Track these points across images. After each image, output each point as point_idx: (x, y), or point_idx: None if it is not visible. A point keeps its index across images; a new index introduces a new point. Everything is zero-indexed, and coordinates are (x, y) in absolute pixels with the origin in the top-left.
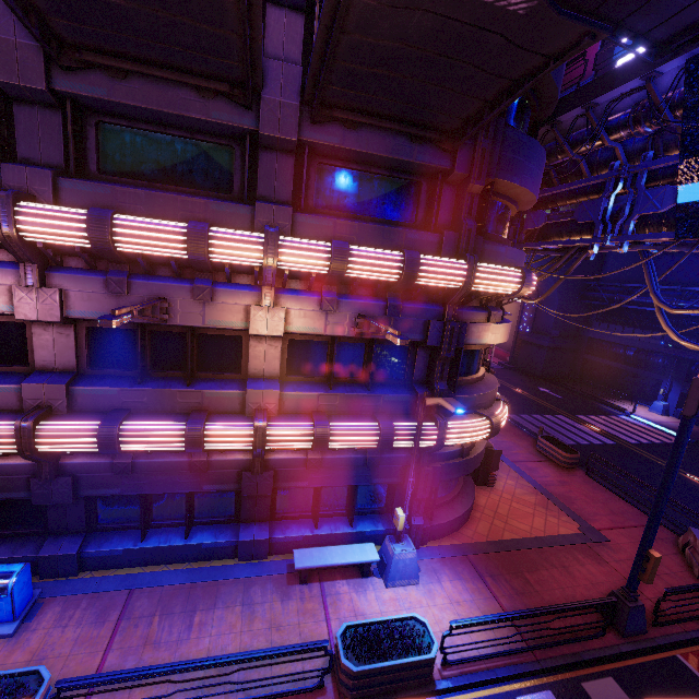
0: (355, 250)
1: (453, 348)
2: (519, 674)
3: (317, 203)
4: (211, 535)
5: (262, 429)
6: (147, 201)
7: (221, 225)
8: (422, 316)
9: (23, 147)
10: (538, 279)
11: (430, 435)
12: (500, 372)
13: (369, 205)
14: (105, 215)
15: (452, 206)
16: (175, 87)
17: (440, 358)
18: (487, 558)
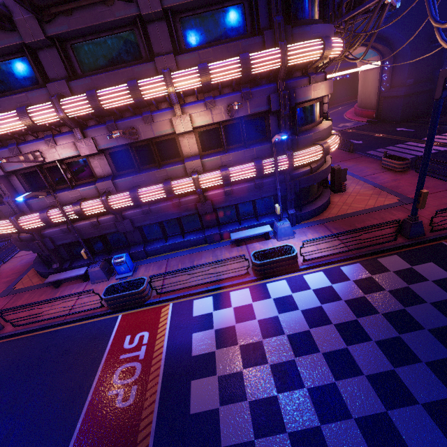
0: (211, 66)
1: (288, 108)
2: (342, 259)
3: (187, 45)
4: (193, 236)
5: (196, 179)
6: (107, 79)
7: (143, 79)
8: (264, 94)
9: (49, 73)
10: (359, 40)
11: (284, 162)
12: (367, 127)
13: (216, 34)
14: (93, 93)
15: (267, 11)
16: (94, 7)
17: (282, 116)
18: (334, 222)
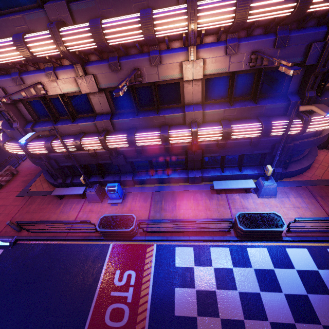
0: None
1: (328, 63)
2: None
3: None
4: (177, 174)
5: (195, 132)
6: (114, 3)
7: (157, 6)
8: (305, 41)
9: None
10: None
11: (296, 127)
12: None
13: None
14: (97, 23)
15: None
16: None
17: (314, 73)
18: (319, 188)
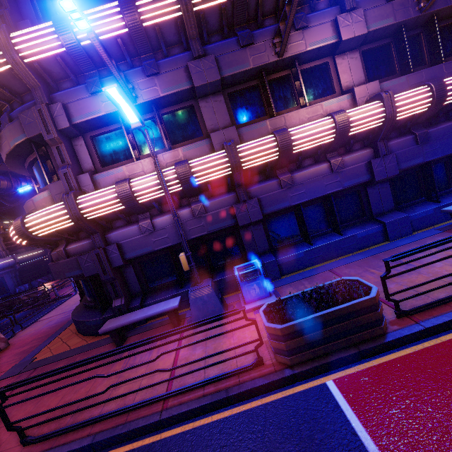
0: None
1: None
2: None
3: None
4: (358, 229)
5: (389, 98)
6: None
7: None
8: None
9: None
10: None
11: None
12: None
13: None
14: None
15: None
16: None
17: None
18: None
